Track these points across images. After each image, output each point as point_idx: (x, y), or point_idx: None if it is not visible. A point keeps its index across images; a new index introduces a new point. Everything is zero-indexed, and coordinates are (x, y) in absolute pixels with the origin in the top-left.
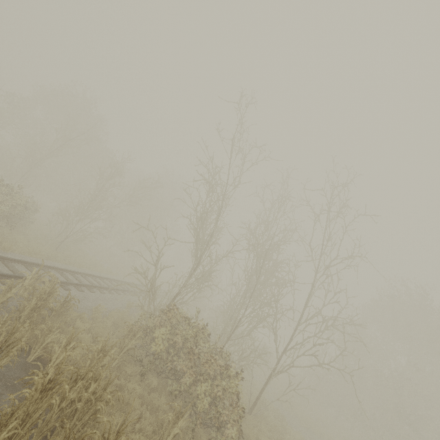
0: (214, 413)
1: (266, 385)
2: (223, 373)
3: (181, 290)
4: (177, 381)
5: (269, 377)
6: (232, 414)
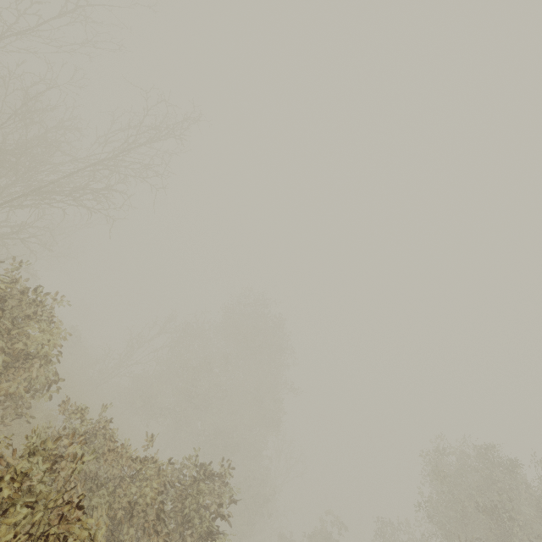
0: None
1: None
2: None
3: None
4: None
5: None
6: None
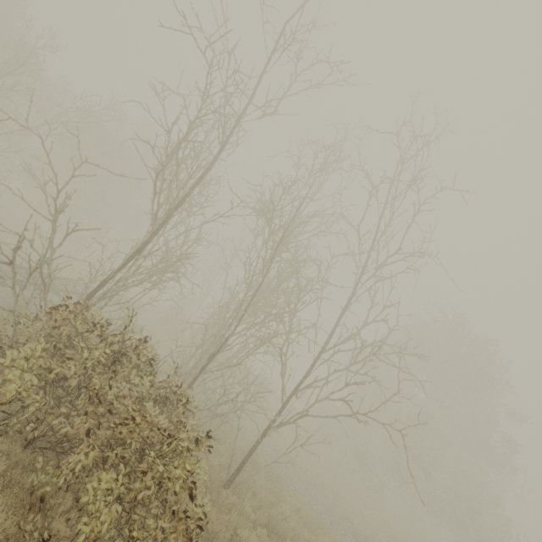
0: (130, 536)
1: (259, 443)
2: (163, 449)
3: (112, 277)
4: (70, 455)
5: (266, 431)
6: (172, 538)
